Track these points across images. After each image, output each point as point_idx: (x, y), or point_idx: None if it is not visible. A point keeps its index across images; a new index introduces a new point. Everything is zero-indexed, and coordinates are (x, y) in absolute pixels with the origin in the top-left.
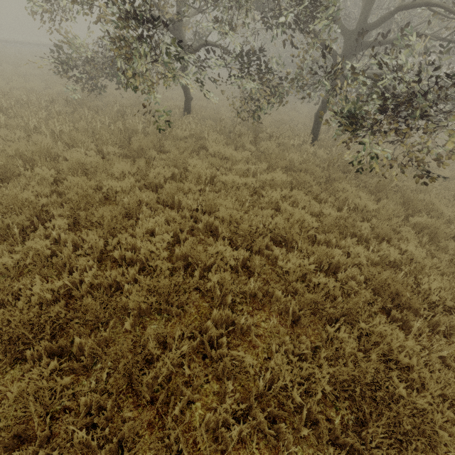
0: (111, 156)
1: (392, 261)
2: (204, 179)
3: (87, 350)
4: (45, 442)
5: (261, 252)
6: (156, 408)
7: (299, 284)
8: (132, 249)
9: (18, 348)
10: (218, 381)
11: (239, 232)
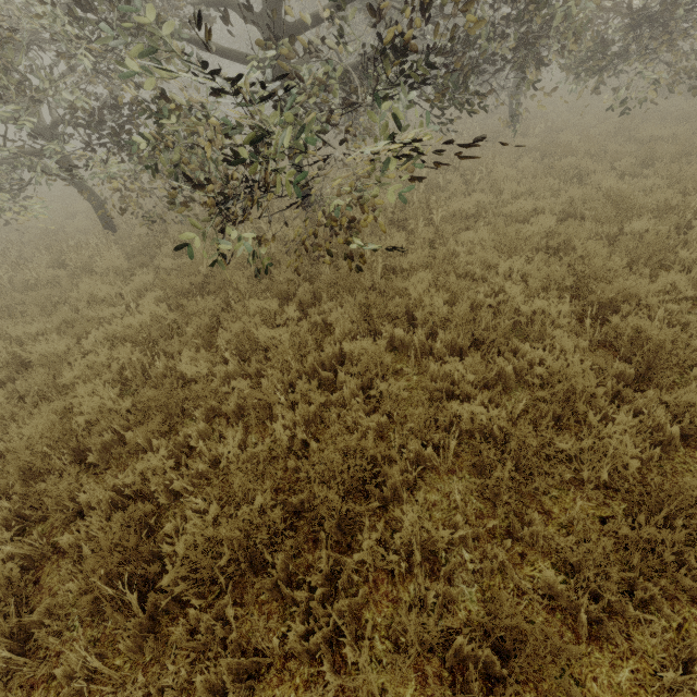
0: None
1: (244, 462)
2: None
3: None
4: None
5: None
6: None
7: None
8: None
9: None
10: None
11: None
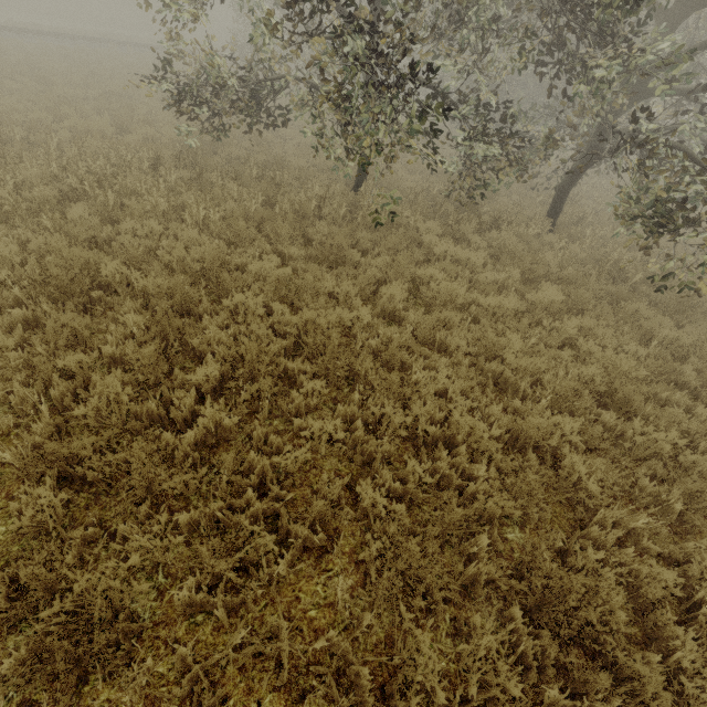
0: (299, 261)
1: None
2: (461, 303)
3: (480, 579)
4: (486, 703)
5: (578, 416)
6: (579, 647)
7: (659, 465)
8: (426, 422)
9: (370, 580)
10: (627, 605)
11: (561, 392)
